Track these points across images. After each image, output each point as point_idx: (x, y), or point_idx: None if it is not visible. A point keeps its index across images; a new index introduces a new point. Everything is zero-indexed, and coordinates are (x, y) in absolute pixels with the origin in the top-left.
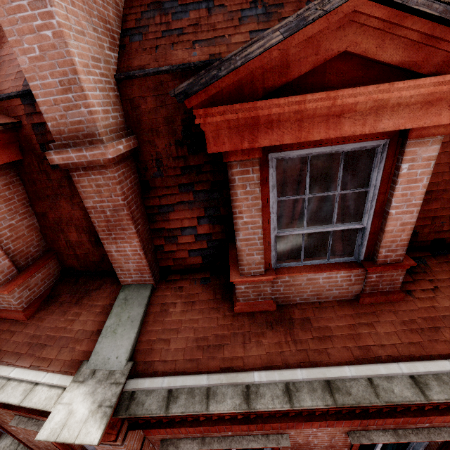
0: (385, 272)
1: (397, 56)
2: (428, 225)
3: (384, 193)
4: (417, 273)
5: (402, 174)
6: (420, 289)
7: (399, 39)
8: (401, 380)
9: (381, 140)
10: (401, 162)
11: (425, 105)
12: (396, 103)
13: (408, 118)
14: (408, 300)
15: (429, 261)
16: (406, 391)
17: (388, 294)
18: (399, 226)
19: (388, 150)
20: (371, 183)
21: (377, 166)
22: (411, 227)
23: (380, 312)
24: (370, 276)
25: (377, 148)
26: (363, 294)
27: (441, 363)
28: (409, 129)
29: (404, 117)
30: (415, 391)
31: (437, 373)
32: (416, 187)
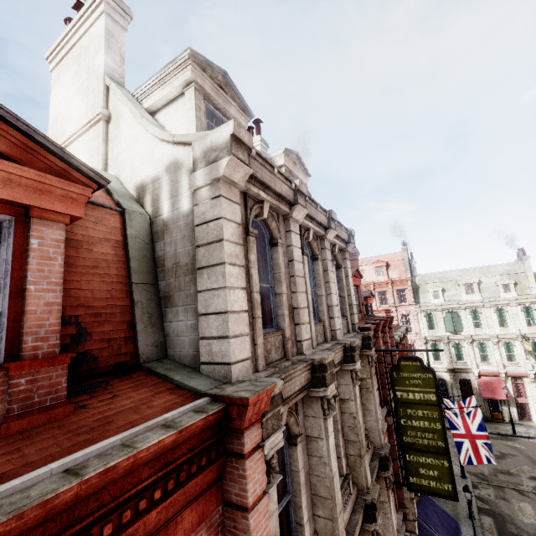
0: (40, 373)
1: (2, 147)
2: (106, 348)
3: (21, 270)
4: (97, 391)
5: (34, 249)
6: (98, 400)
7: (2, 137)
8: (48, 480)
9: (5, 216)
10: (30, 237)
11: (37, 191)
12: (8, 178)
13: (23, 195)
14: (80, 412)
15: (112, 381)
16: (52, 485)
17: (51, 410)
18: (44, 306)
19: (15, 226)
20: (1, 257)
21: (6, 241)
22: (59, 309)
23: (37, 433)
24: (16, 383)
25: (3, 224)
26: (8, 418)
27: (106, 441)
28: (30, 207)
29: (19, 193)
30: (65, 479)
31: (101, 451)
32: (53, 265)
